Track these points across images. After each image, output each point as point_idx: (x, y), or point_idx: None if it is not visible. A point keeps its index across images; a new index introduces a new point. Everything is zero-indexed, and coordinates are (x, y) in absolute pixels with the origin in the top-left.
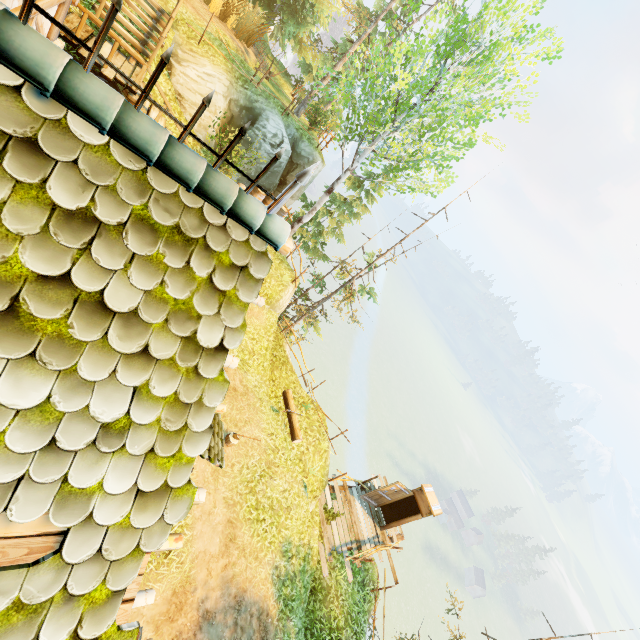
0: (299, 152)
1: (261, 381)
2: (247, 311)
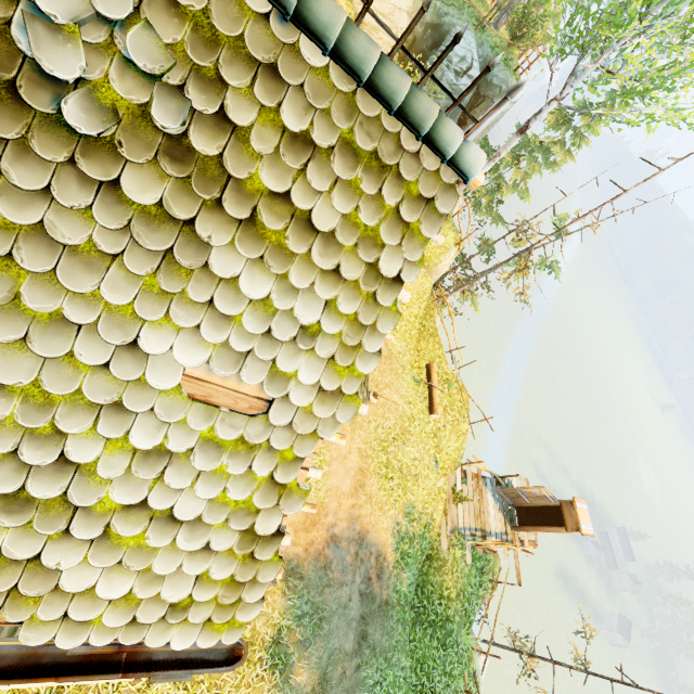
0: (489, 80)
1: (406, 349)
2: None
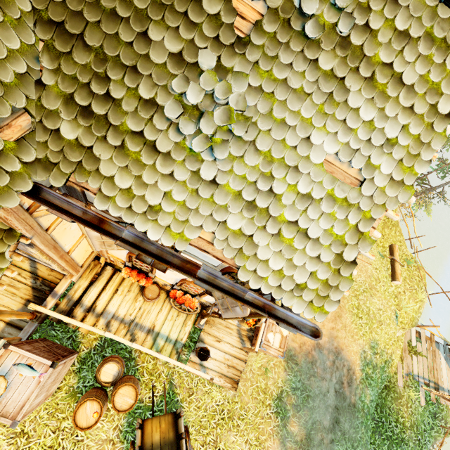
0: None
1: None
2: None
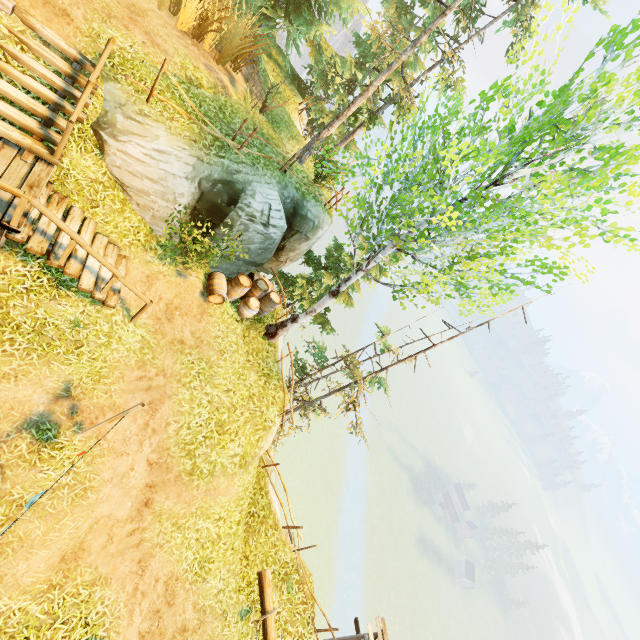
0: (299, 215)
1: (228, 574)
2: (210, 493)
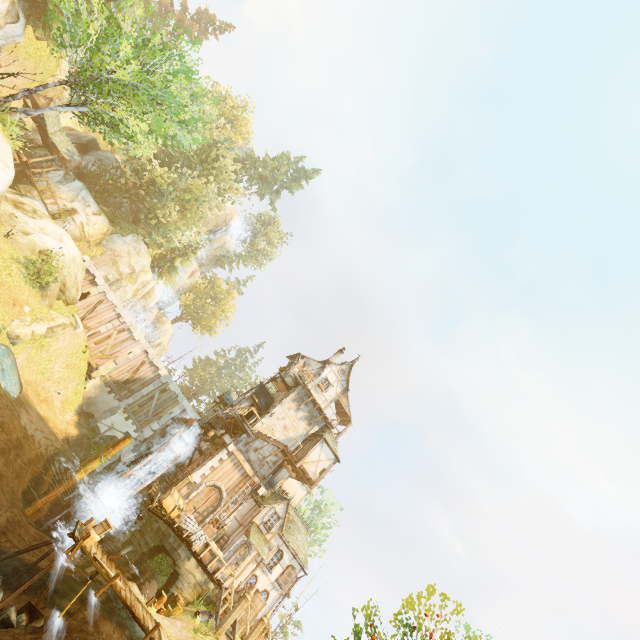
0: None
1: None
2: None
